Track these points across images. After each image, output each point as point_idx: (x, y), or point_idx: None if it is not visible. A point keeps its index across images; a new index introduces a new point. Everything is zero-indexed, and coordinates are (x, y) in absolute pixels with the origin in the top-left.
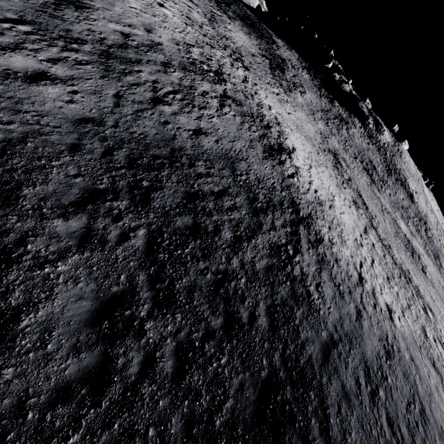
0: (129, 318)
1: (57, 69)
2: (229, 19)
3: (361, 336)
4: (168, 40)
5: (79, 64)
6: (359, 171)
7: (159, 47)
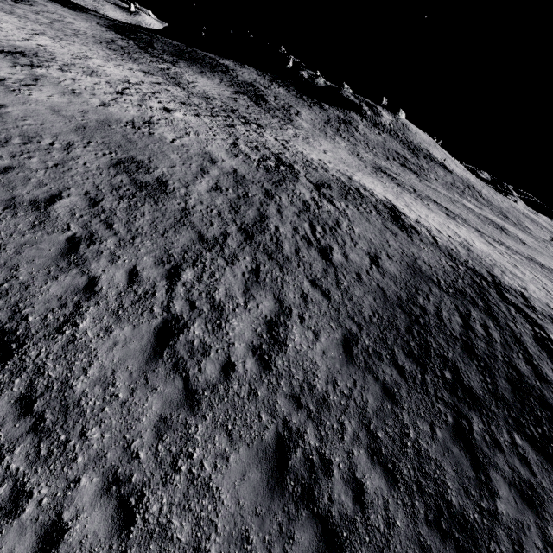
0: None
1: (260, 301)
2: (175, 67)
3: None
4: (228, 157)
5: (256, 273)
6: (403, 172)
7: (240, 176)
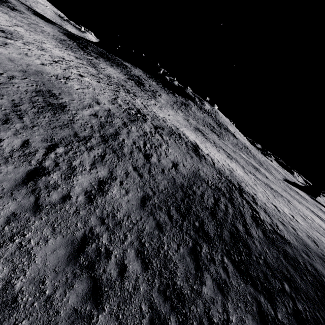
0: (273, 321)
1: (100, 171)
2: (97, 60)
3: (306, 243)
4: (108, 103)
5: (102, 157)
6: (211, 133)
7: (111, 113)
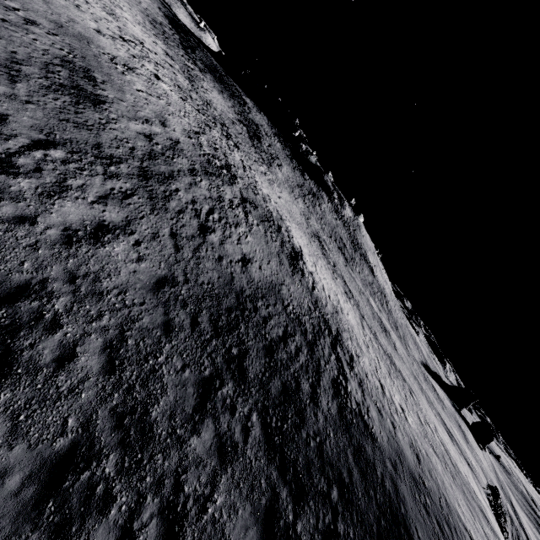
0: (285, 528)
1: (110, 211)
2: (201, 73)
3: (402, 451)
4: (182, 133)
5: (126, 196)
6: (336, 252)
7: (179, 147)
